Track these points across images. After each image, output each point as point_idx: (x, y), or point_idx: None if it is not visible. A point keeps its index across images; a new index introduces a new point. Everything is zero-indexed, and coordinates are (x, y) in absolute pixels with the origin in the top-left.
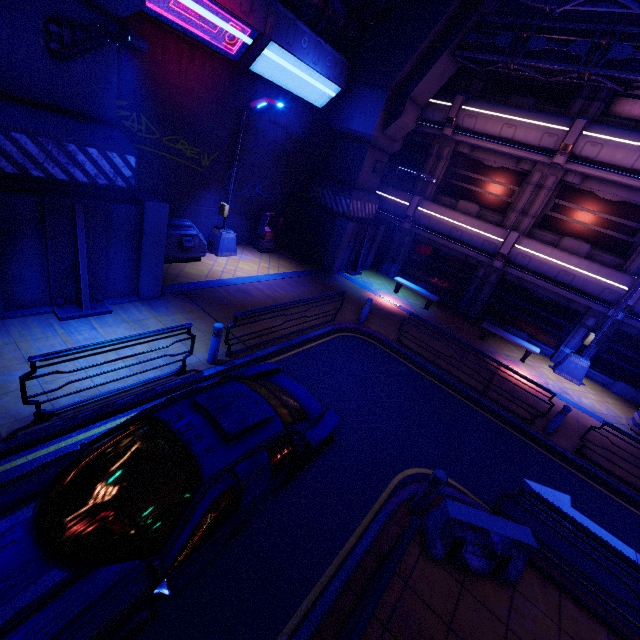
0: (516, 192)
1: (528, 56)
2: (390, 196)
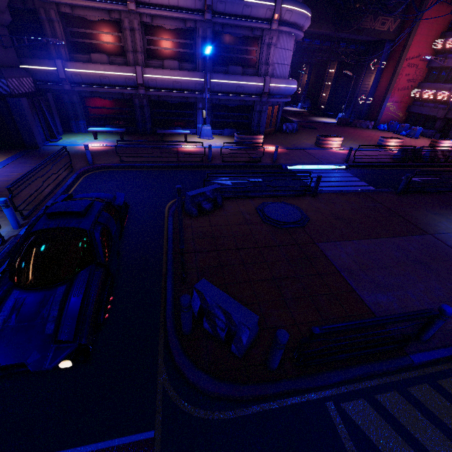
0: (122, 37)
1: None
2: (35, 66)
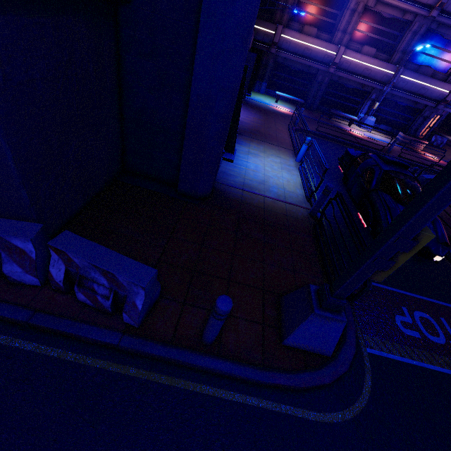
0: (339, 16)
1: None
2: (259, 27)
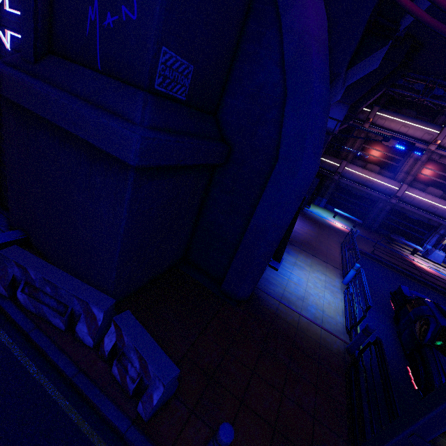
0: (402, 161)
1: (431, 97)
2: (326, 159)
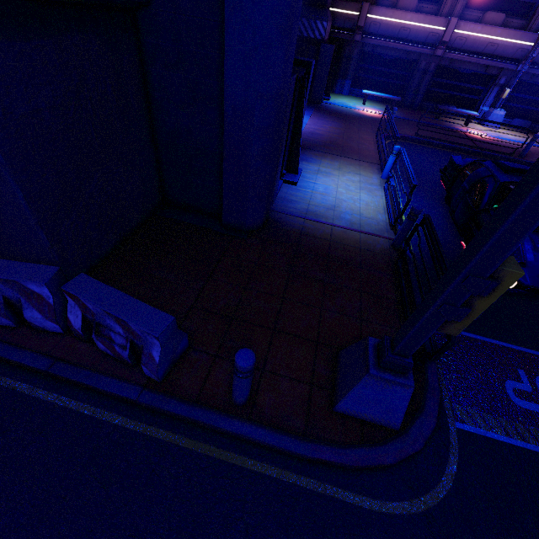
0: None
1: None
2: (338, 9)
